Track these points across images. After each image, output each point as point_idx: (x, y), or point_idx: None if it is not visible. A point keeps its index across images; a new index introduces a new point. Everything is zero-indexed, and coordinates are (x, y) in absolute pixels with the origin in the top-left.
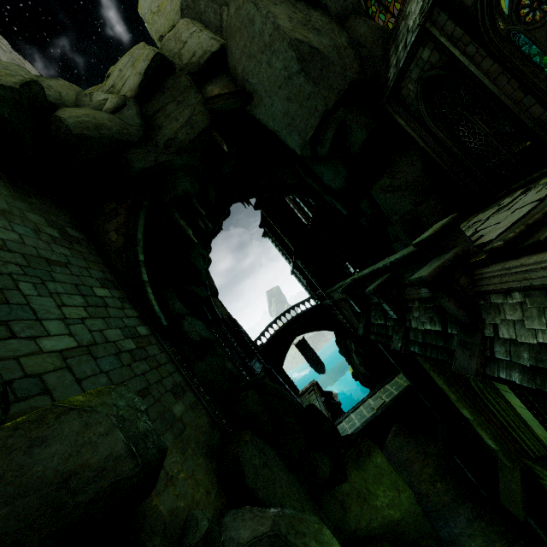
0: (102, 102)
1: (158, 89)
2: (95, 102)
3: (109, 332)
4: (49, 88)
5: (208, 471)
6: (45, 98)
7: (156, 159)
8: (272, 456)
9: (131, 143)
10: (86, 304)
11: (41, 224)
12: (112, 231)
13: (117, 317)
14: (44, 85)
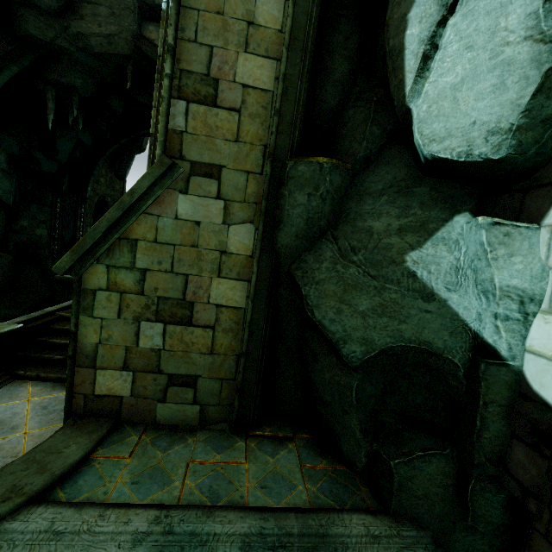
0: None
1: None
2: None
3: None
4: None
5: None
6: None
7: (56, 39)
8: None
9: (37, 6)
10: None
11: None
12: None
13: None
14: None
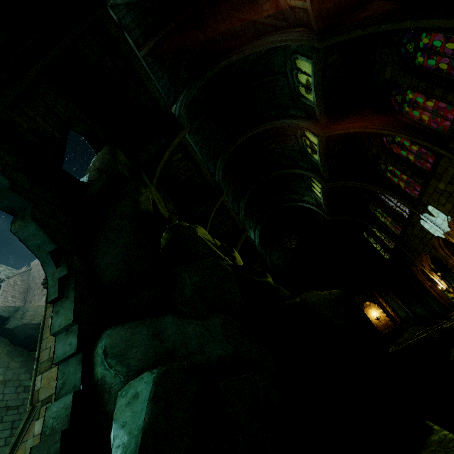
0: None
1: None
2: None
3: None
4: None
5: None
6: None
7: None
8: None
9: None
10: (10, 435)
11: (25, 379)
12: None
13: None
14: None
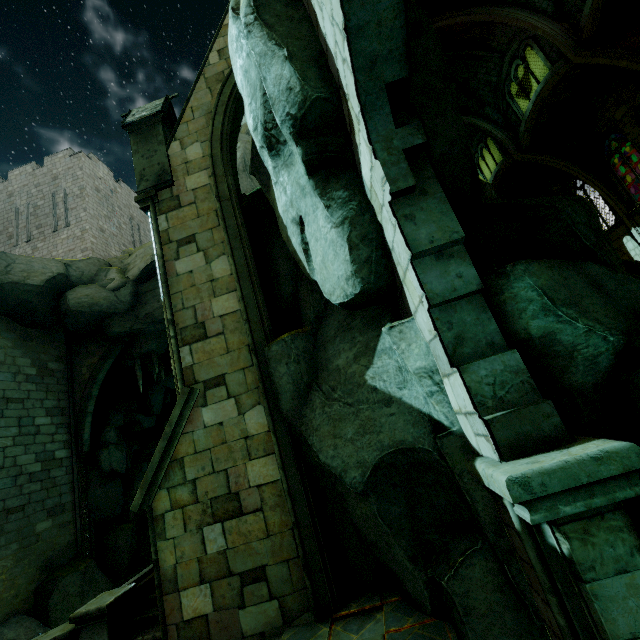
0: (110, 281)
1: (155, 276)
2: (104, 281)
3: (23, 457)
4: (77, 269)
5: (31, 580)
6: (67, 280)
7: (132, 326)
8: (99, 589)
9: (117, 313)
10: (18, 434)
11: (25, 365)
12: (86, 366)
13: (42, 443)
14: (73, 268)
